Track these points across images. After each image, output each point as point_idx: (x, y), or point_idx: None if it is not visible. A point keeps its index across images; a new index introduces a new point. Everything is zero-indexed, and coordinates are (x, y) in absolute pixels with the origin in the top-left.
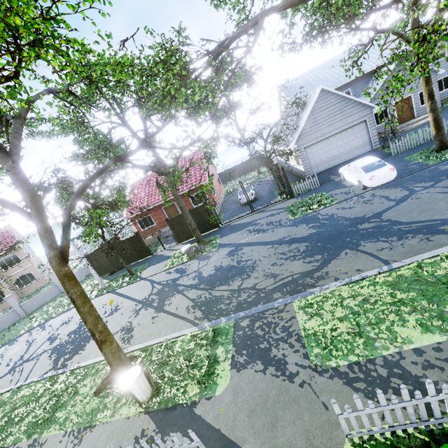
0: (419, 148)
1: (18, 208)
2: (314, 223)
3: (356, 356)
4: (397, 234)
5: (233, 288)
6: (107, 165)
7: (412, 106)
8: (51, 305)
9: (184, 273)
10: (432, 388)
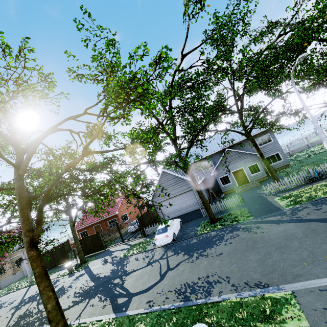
0: (216, 214)
1: None
2: (117, 267)
3: None
4: (108, 295)
5: (40, 308)
6: None
7: (245, 175)
8: (11, 286)
9: (53, 285)
10: None
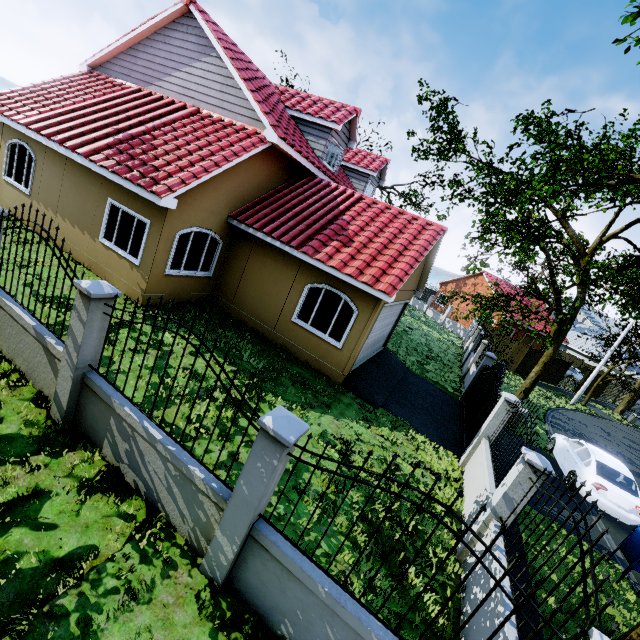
0: None
1: None
2: None
3: None
4: None
5: None
6: None
7: None
8: None
9: None
10: None
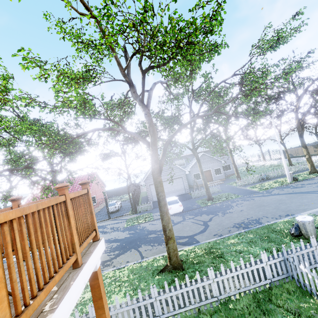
0: (204, 197)
1: None
2: (133, 231)
3: (81, 313)
4: (159, 242)
5: None
6: None
7: (212, 175)
8: None
9: None
10: (77, 316)
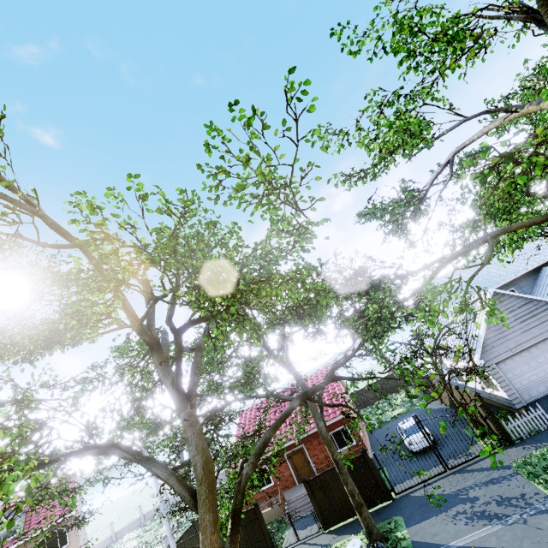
0: None
1: (176, 478)
2: None
3: None
4: None
5: None
6: (293, 406)
7: None
8: None
9: None
10: None
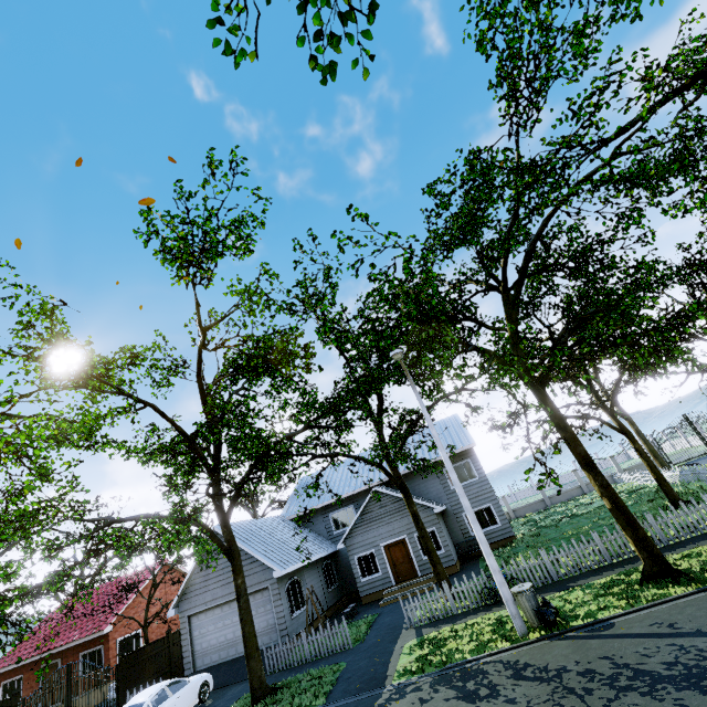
0: (290, 671)
1: None
2: None
3: None
4: None
5: None
6: None
7: (411, 555)
8: None
9: None
10: None
